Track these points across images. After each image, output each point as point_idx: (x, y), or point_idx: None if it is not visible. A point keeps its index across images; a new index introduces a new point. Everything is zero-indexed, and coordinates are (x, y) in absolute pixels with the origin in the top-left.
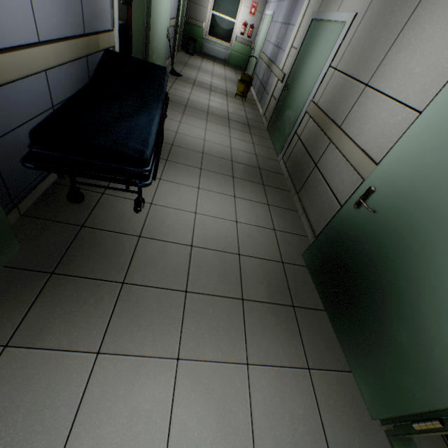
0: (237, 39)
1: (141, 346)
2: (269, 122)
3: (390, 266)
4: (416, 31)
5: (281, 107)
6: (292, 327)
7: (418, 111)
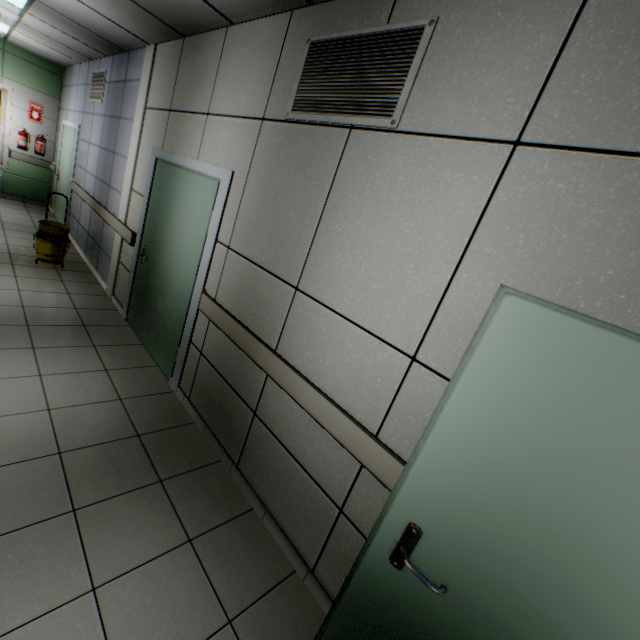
0: (14, 155)
1: None
2: (128, 310)
3: None
4: (346, 225)
5: (144, 287)
6: None
7: (407, 354)
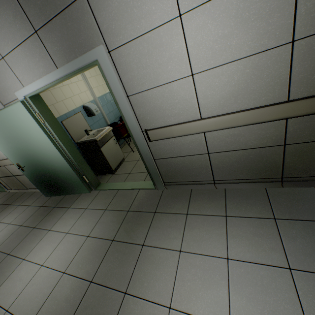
0: None
1: (6, 277)
2: None
3: (43, 169)
4: None
5: None
6: (58, 210)
7: None
